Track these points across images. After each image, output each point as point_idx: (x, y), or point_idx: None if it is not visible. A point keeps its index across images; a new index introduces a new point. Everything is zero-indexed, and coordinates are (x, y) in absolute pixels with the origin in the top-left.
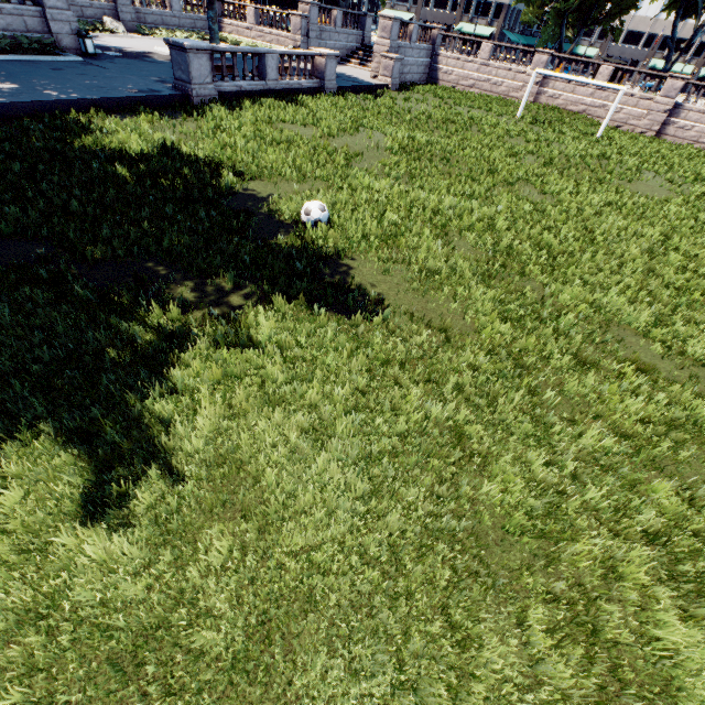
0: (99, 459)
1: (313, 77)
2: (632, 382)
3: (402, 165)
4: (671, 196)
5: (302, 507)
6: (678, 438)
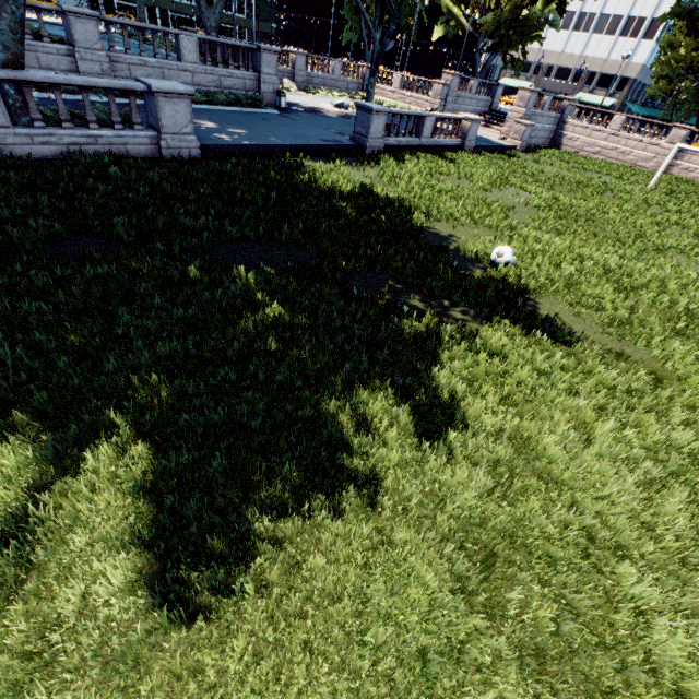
0: (420, 414)
1: (456, 137)
2: None
3: (550, 222)
4: None
5: (586, 483)
6: None
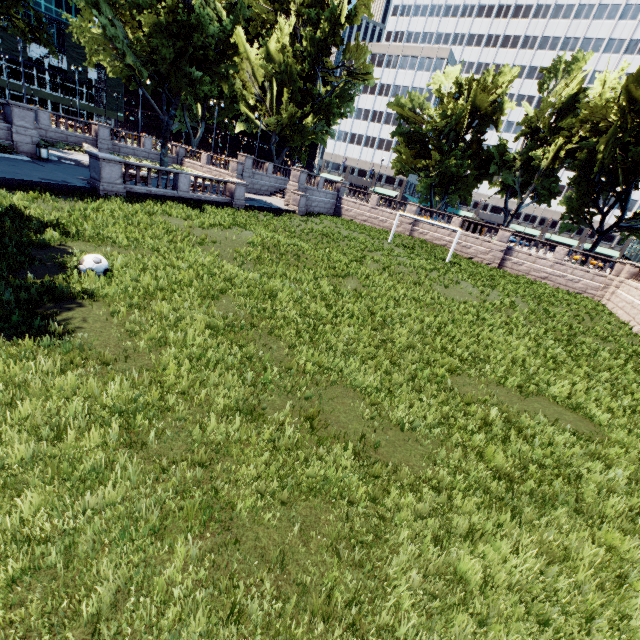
0: None
1: (224, 195)
2: (294, 436)
3: (254, 254)
4: (470, 299)
5: None
6: (284, 498)
